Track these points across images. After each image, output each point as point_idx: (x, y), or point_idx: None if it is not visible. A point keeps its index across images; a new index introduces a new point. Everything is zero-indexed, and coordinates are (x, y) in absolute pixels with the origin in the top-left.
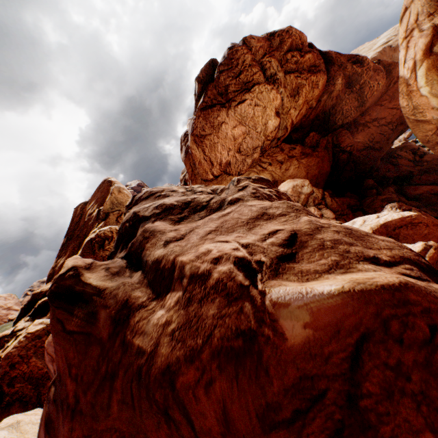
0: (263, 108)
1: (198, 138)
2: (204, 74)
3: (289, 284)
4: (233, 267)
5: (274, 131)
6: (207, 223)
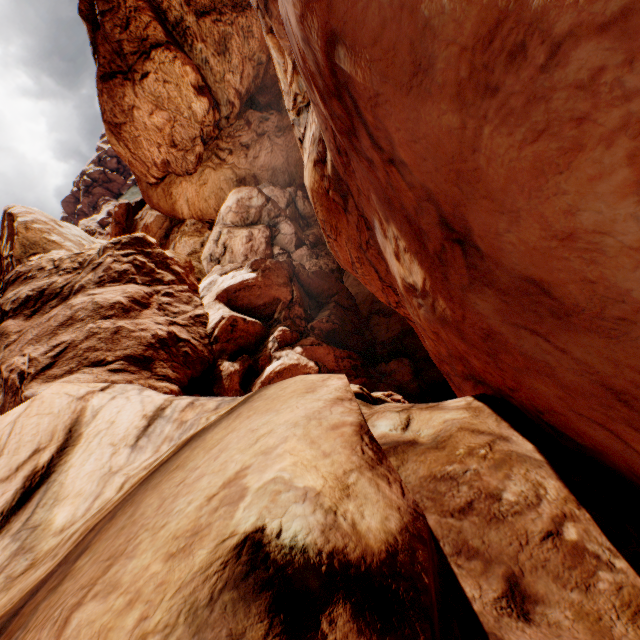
0: (177, 86)
1: (114, 128)
2: (87, 4)
3: (34, 387)
4: (17, 377)
5: (207, 115)
6: (36, 327)
